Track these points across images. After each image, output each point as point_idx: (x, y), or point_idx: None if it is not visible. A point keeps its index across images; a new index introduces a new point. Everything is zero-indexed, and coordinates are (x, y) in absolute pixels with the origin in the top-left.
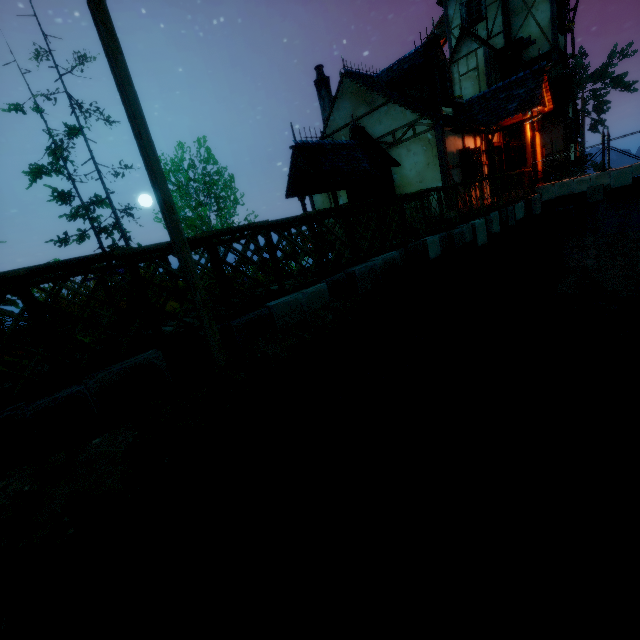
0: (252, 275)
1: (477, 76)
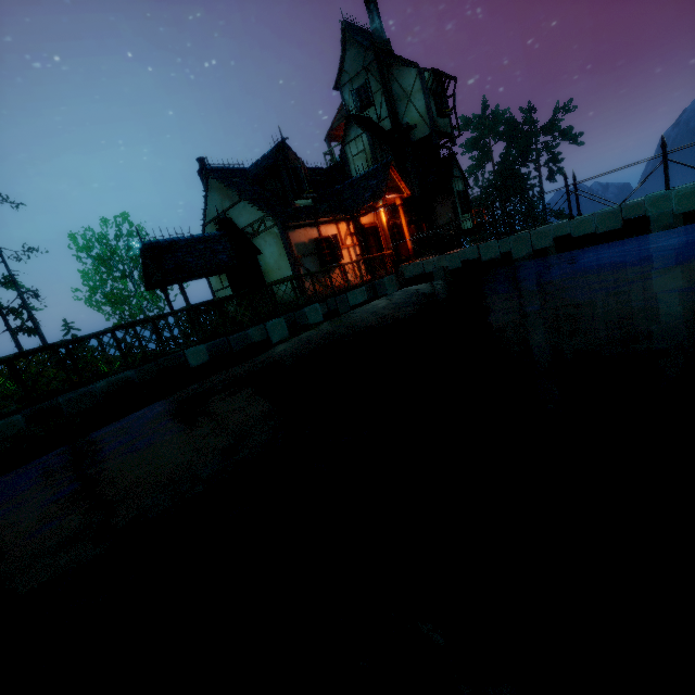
0: None
1: (366, 157)
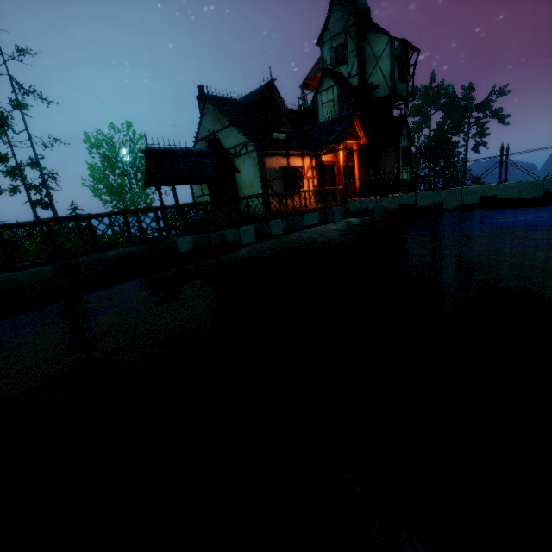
0: None
1: (333, 106)
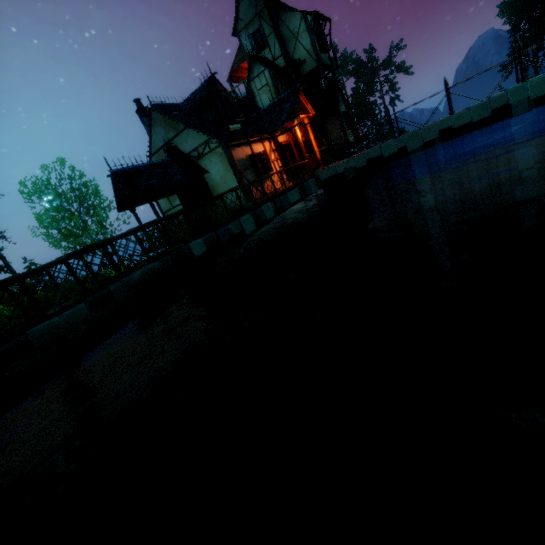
0: (11, 314)
1: (269, 90)
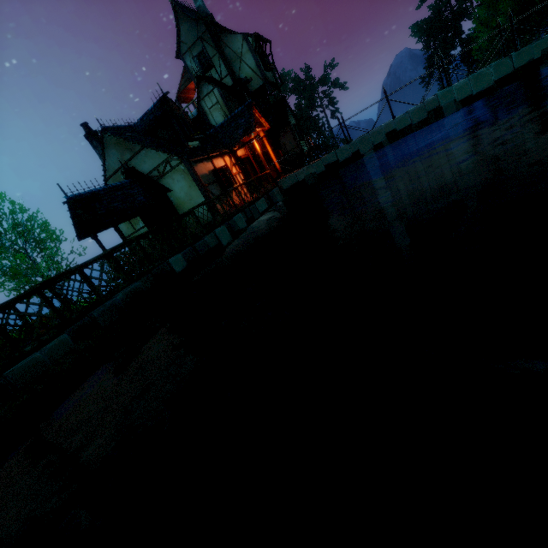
0: None
1: (220, 108)
